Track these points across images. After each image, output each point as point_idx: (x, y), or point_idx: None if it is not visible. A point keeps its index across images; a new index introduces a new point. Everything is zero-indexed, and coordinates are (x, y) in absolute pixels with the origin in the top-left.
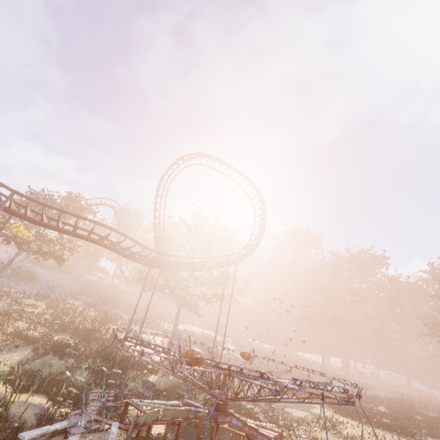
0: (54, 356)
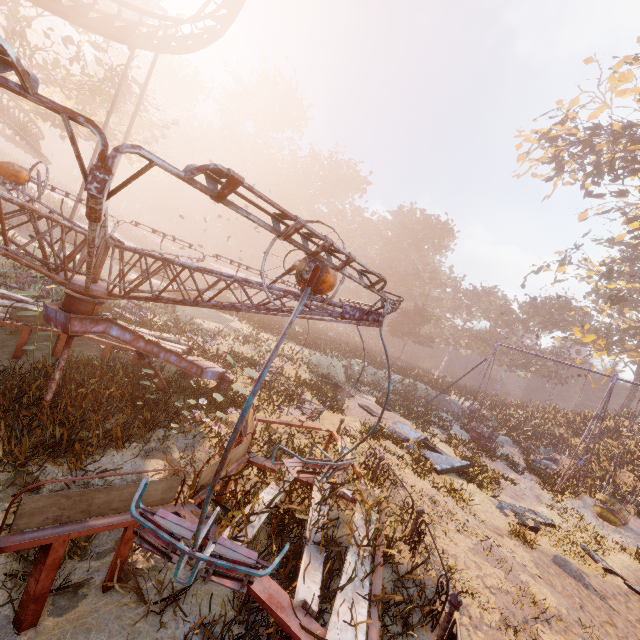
0: None
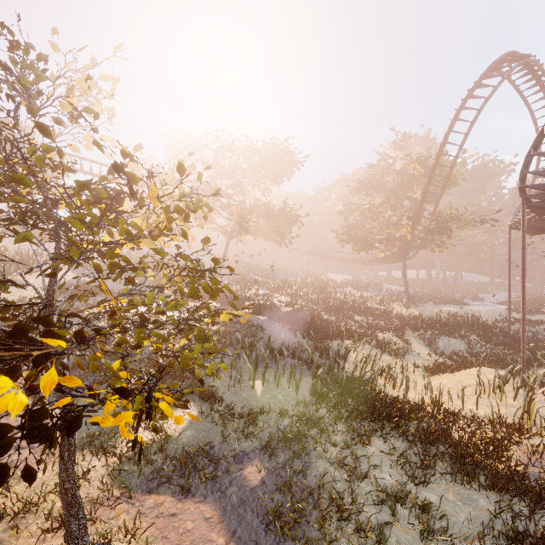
0: (450, 337)
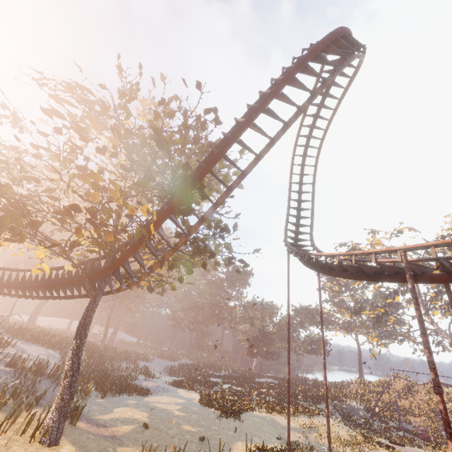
0: None
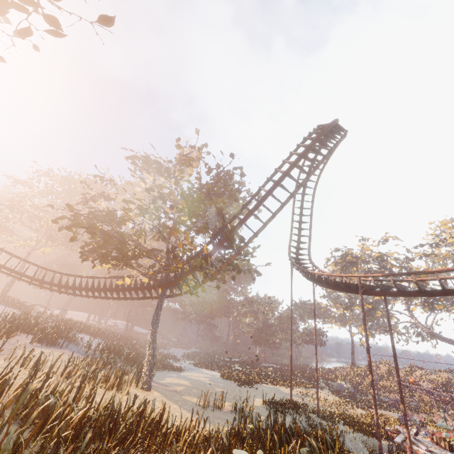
0: None
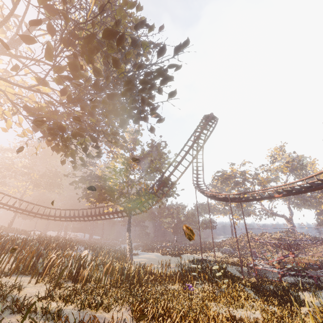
0: (249, 286)
